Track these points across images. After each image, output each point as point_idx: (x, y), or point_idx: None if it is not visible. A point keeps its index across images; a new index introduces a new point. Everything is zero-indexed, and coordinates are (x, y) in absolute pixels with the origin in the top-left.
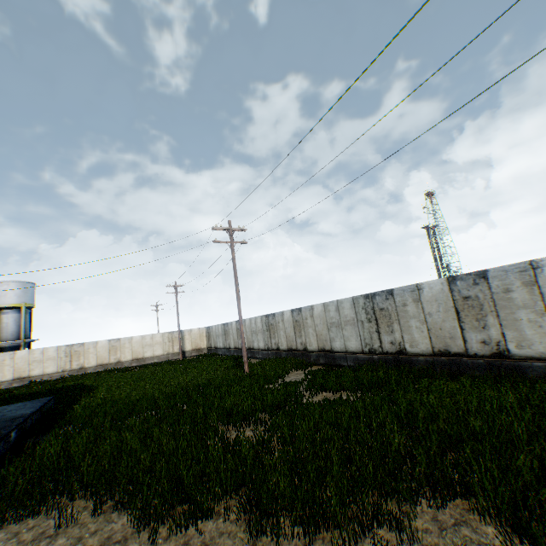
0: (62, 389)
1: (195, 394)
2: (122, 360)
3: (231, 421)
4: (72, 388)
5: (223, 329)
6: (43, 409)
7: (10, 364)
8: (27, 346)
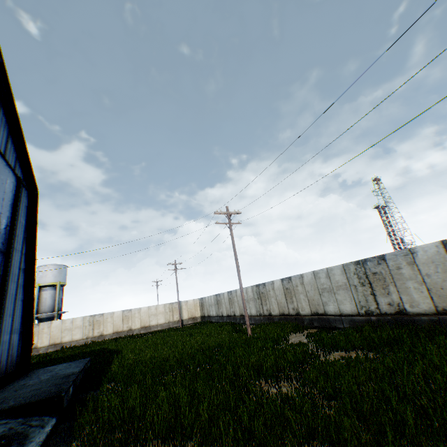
0: (91, 352)
1: (214, 354)
2: (132, 328)
3: (262, 378)
4: (99, 351)
5: (215, 299)
6: (85, 368)
7: (47, 332)
8: (59, 317)
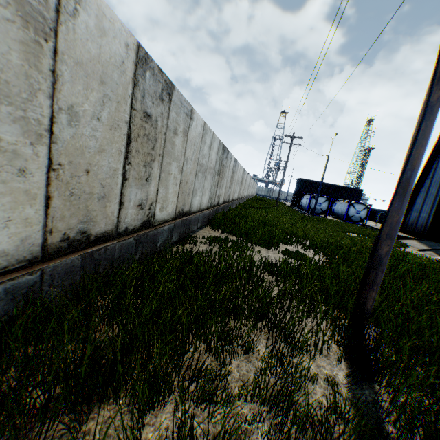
0: None
1: None
2: None
3: None
4: None
5: None
6: None
7: None
8: None
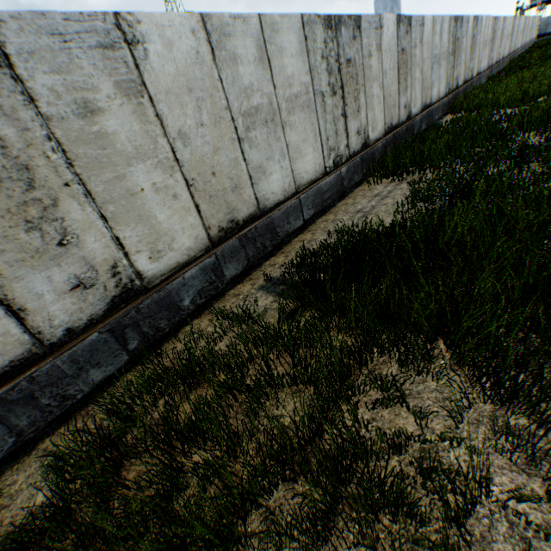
0: None
1: None
2: None
3: None
4: None
5: None
6: None
7: None
8: None
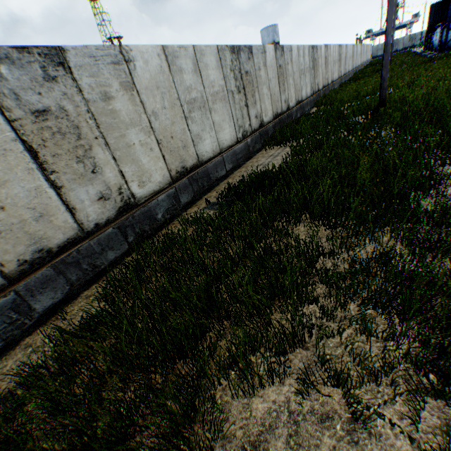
0: None
1: None
2: None
3: None
4: None
5: None
6: None
7: None
8: None
